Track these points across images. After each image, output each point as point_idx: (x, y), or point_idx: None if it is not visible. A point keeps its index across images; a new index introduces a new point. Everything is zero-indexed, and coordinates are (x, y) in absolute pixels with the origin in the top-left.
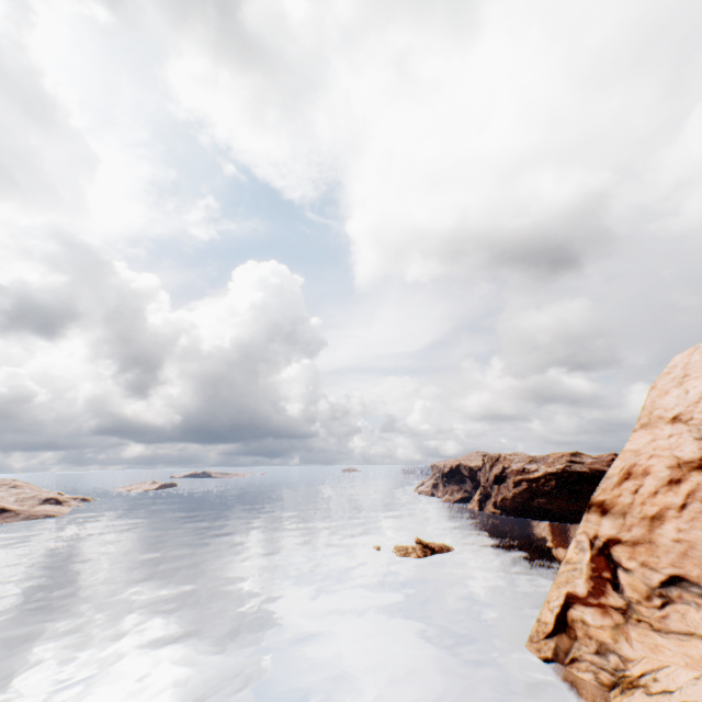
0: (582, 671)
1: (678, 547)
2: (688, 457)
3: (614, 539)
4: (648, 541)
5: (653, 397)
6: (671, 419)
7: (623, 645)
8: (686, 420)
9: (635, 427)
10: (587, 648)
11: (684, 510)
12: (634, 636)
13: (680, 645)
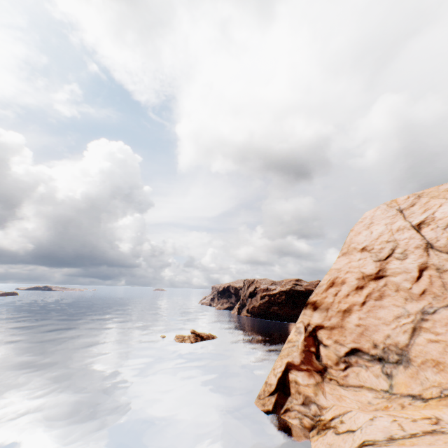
0: (292, 418)
1: (358, 330)
2: (369, 272)
3: (320, 325)
4: (341, 326)
5: (351, 236)
6: (361, 249)
7: (321, 397)
8: (369, 250)
9: (339, 255)
10: (297, 401)
11: (364, 305)
12: (327, 390)
13: (355, 394)
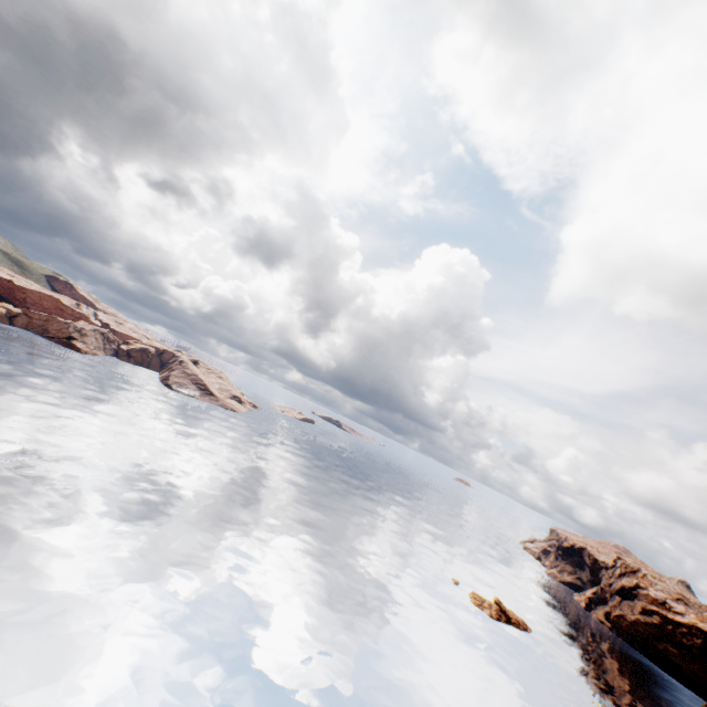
0: None
1: None
2: None
3: None
4: None
5: None
6: None
7: None
8: None
9: None
10: None
11: None
12: None
13: None
